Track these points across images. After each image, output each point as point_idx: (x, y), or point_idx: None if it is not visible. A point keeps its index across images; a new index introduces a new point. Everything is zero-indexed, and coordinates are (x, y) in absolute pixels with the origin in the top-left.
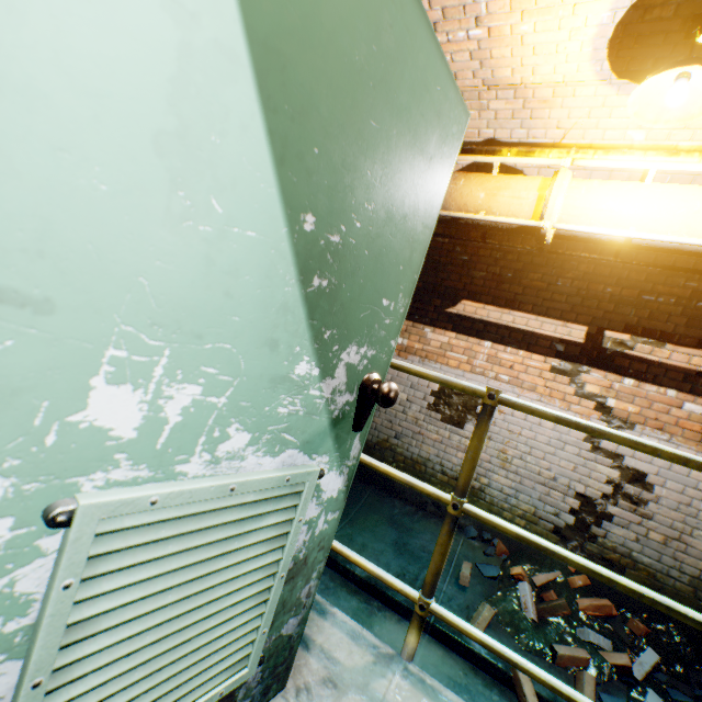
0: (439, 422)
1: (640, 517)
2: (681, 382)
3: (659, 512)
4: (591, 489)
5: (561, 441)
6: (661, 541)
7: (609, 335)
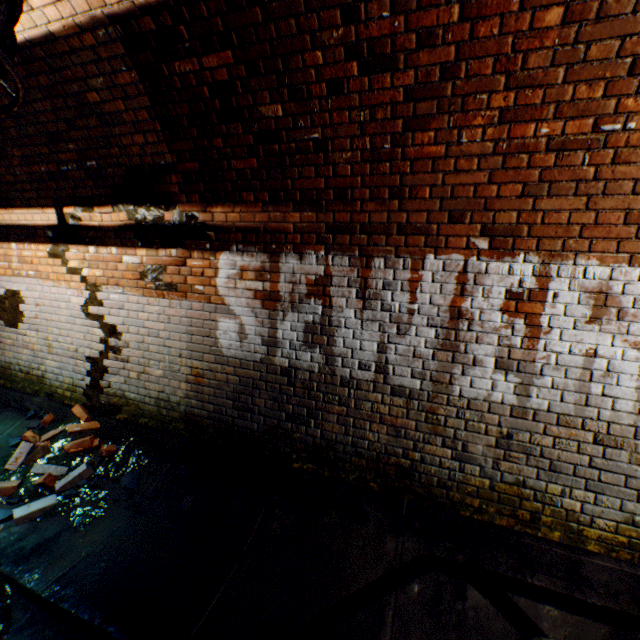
0: (7, 328)
1: (124, 363)
2: (116, 239)
3: (130, 355)
4: (94, 351)
5: (73, 317)
6: (138, 377)
7: (66, 211)
